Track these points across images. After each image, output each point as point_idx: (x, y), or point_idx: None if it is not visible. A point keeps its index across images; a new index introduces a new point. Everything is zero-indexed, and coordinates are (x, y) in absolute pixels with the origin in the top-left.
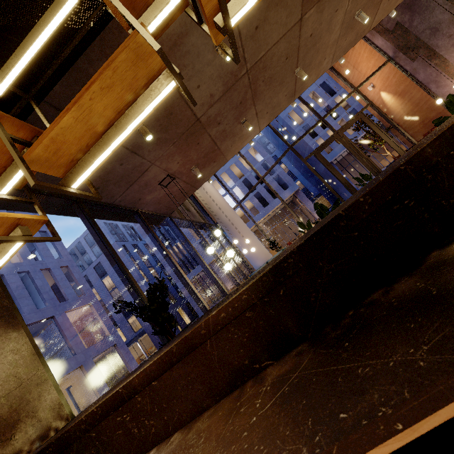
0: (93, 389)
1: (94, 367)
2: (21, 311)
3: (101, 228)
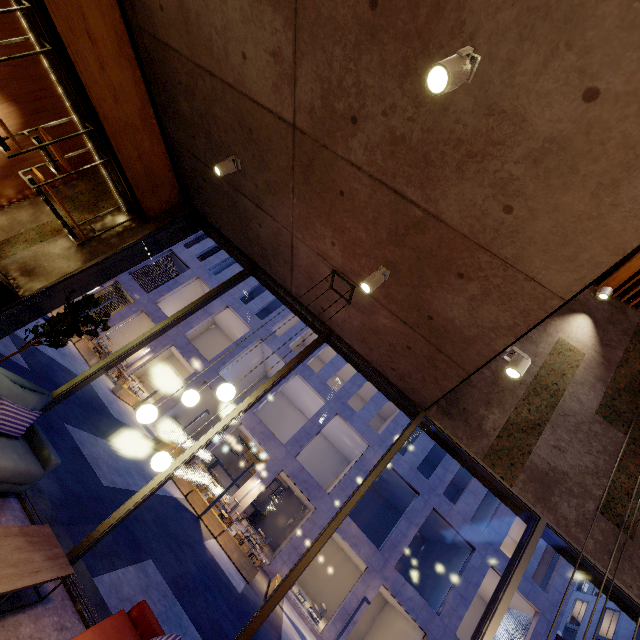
0: None
1: None
2: (457, 502)
3: None
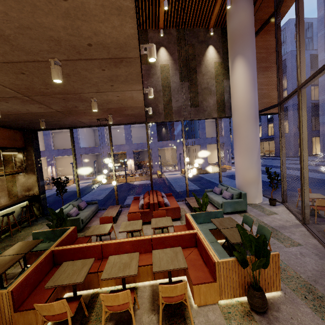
0: (201, 158)
1: (205, 149)
2: None
3: (288, 30)
